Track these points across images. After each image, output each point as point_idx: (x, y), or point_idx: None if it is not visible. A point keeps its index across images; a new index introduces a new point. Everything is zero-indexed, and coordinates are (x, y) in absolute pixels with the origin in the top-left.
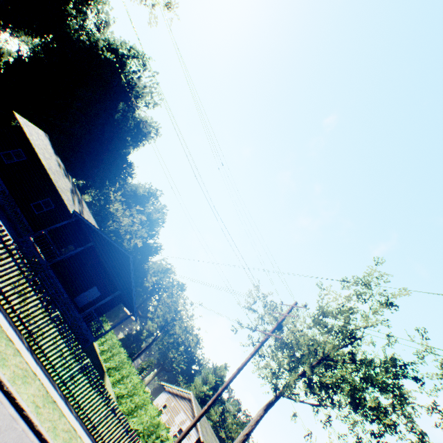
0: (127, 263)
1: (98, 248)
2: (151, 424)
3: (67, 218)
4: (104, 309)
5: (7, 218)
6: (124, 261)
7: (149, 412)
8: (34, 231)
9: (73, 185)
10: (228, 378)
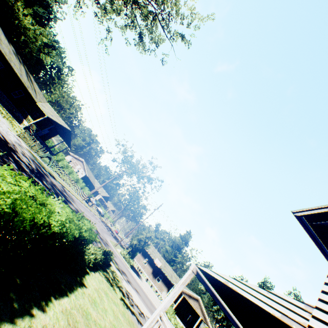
0: (68, 132)
1: (56, 128)
2: (77, 179)
3: (31, 100)
4: (51, 137)
5: (0, 100)
6: (67, 131)
7: (76, 176)
8: (15, 106)
9: (23, 65)
10: (105, 184)
